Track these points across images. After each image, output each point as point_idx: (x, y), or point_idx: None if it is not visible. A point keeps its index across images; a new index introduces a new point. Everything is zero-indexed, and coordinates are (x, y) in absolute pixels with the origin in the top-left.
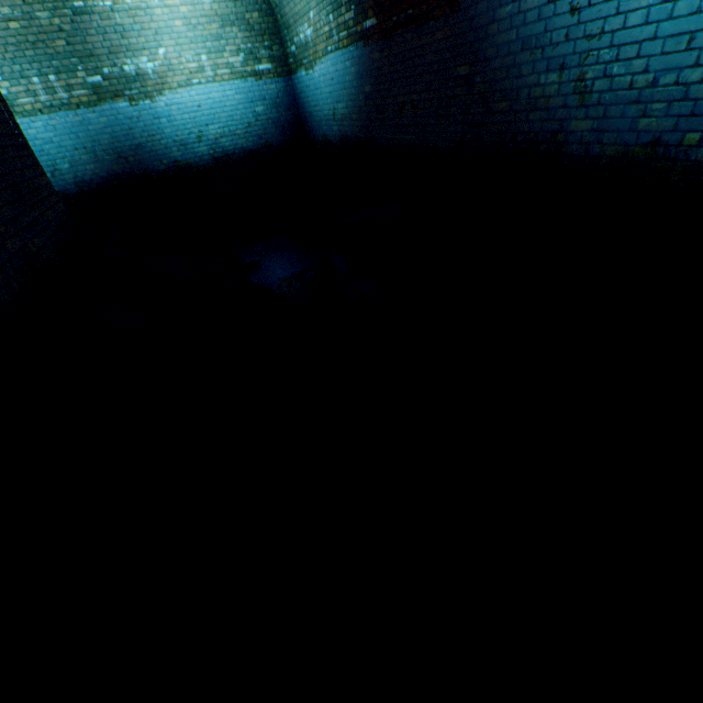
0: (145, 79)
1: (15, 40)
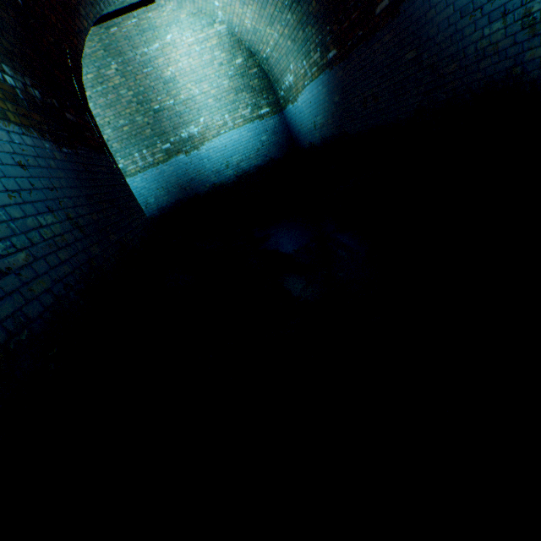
0: (193, 138)
1: (126, 136)
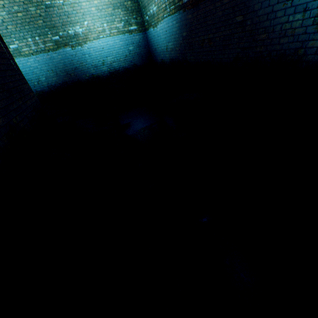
0: (78, 36)
1: (20, 21)
